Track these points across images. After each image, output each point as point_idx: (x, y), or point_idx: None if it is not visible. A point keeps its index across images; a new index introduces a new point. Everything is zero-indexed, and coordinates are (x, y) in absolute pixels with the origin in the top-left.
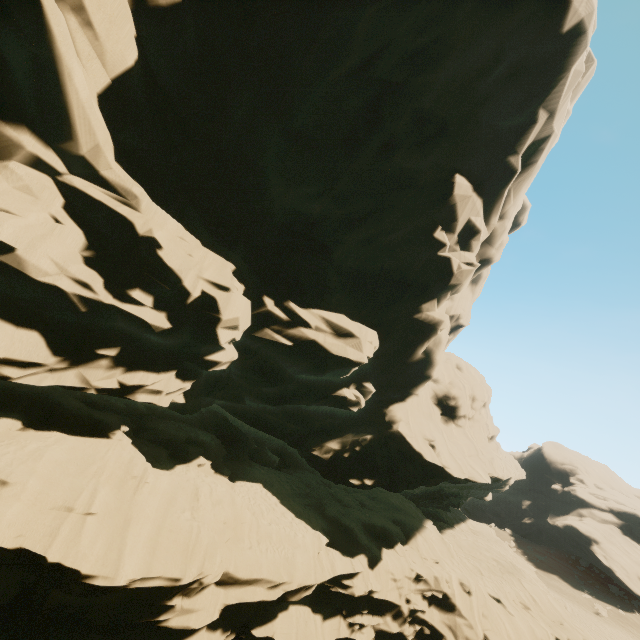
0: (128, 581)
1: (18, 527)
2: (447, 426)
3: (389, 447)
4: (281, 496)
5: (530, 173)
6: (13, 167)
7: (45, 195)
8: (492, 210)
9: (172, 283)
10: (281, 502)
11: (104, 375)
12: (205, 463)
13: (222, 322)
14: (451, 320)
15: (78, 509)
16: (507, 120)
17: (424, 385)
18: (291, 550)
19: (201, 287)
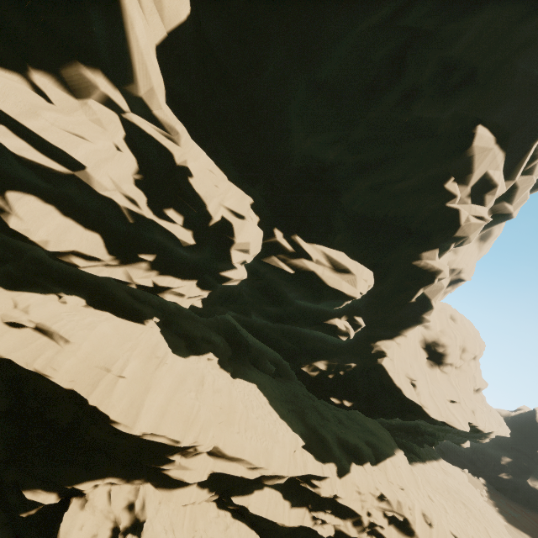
0: (141, 433)
1: (72, 374)
2: (432, 370)
3: (371, 377)
4: (270, 398)
5: None
6: (91, 104)
7: (111, 128)
8: (514, 165)
9: (199, 207)
10: (270, 403)
11: (143, 275)
12: (213, 358)
13: (235, 244)
14: (452, 273)
15: (114, 371)
16: None
17: (414, 328)
18: (271, 443)
19: (221, 213)
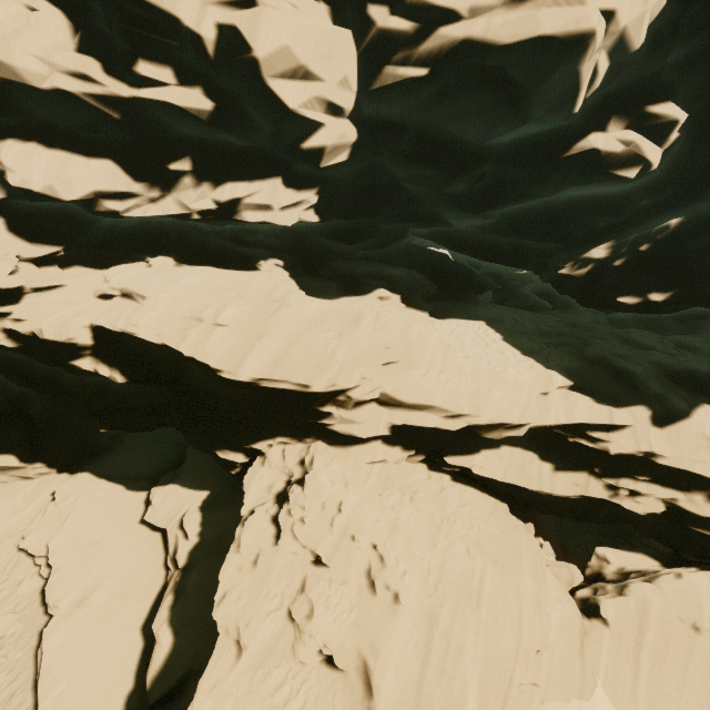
0: (251, 379)
1: (154, 328)
2: None
3: None
4: (509, 334)
5: None
6: None
7: None
8: None
9: (174, 32)
10: (504, 339)
11: (195, 196)
12: (389, 296)
13: (262, 65)
14: None
15: (207, 320)
16: None
17: None
18: (488, 384)
19: (213, 19)
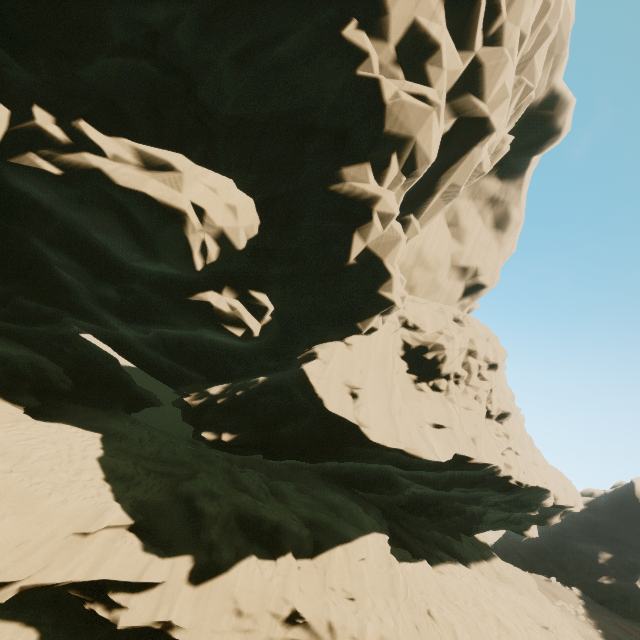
0: None
1: None
2: (414, 387)
3: (289, 395)
4: (117, 453)
5: None
6: None
7: None
8: (465, 20)
9: None
10: (102, 457)
11: None
12: None
13: None
14: (464, 275)
15: None
16: None
17: (374, 319)
18: None
19: None
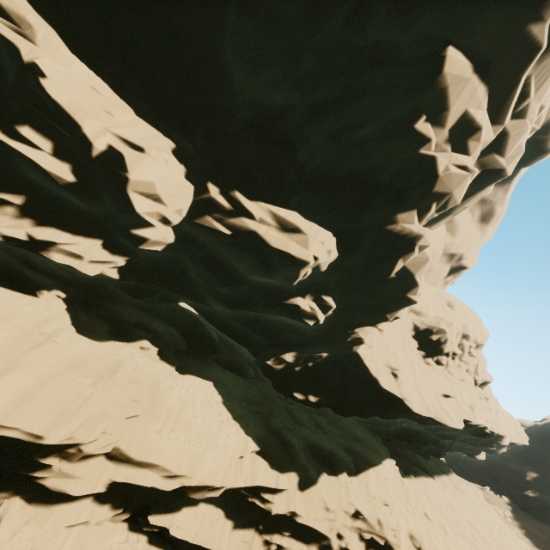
0: None
1: None
2: (423, 361)
3: (345, 369)
4: (228, 397)
5: None
6: None
7: None
8: (501, 104)
9: (71, 129)
10: (224, 402)
11: (10, 223)
12: (149, 348)
13: (131, 183)
14: (451, 259)
15: None
16: None
17: (399, 312)
18: (206, 446)
19: (108, 141)
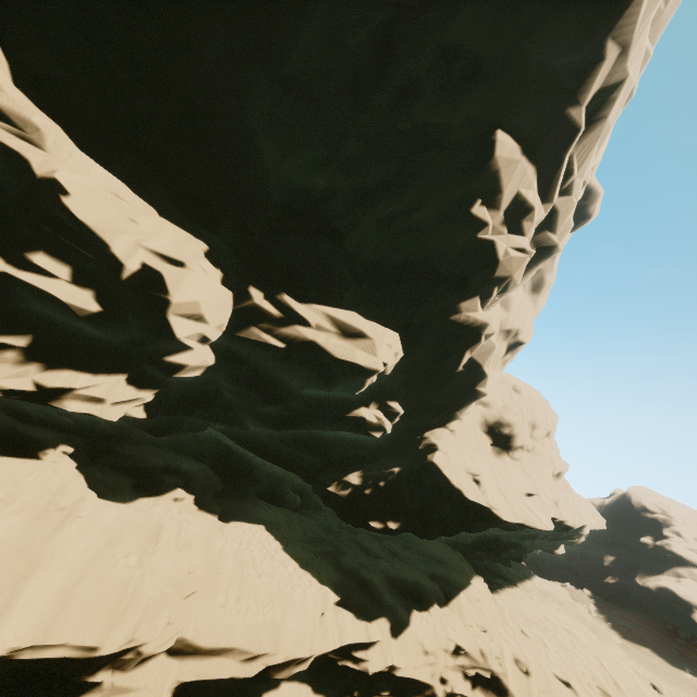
0: (7, 650)
1: None
2: (499, 459)
3: (422, 482)
4: (286, 541)
5: (598, 133)
6: None
7: None
8: (549, 182)
9: (96, 249)
10: (284, 548)
11: (11, 372)
12: (185, 497)
13: (173, 306)
14: (508, 336)
15: None
16: (564, 57)
17: (469, 407)
18: (282, 610)
19: (141, 258)
